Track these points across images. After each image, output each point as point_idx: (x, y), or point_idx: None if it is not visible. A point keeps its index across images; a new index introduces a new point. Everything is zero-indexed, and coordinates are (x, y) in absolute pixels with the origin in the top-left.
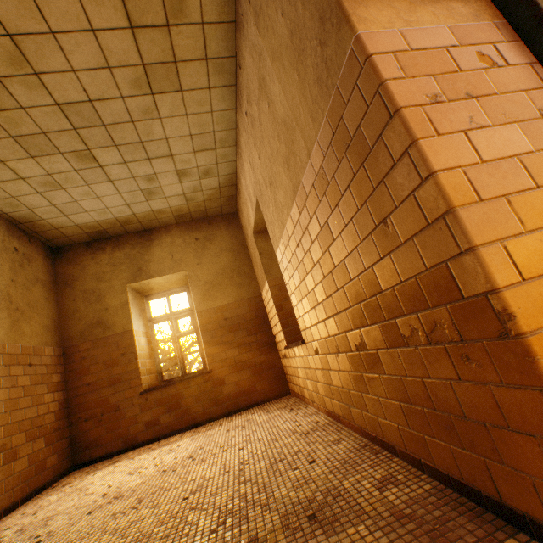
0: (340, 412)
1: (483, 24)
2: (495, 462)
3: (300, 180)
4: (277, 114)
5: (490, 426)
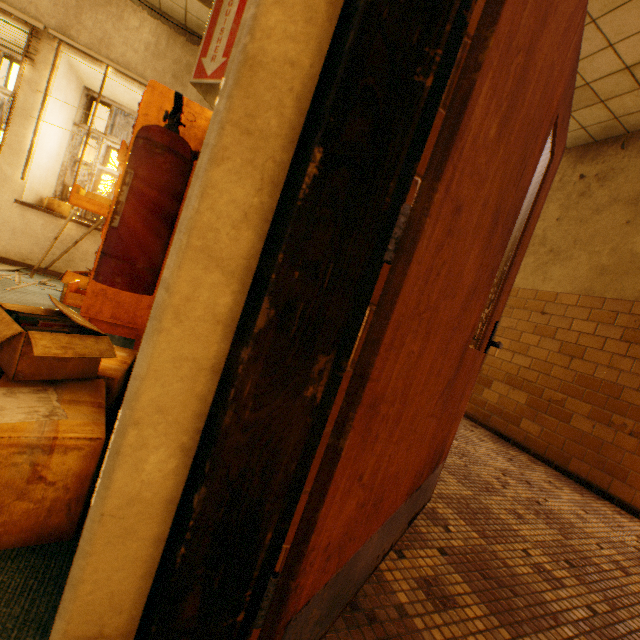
0: (470, 411)
1: None
2: (619, 481)
3: (605, 296)
4: (631, 240)
5: (633, 472)
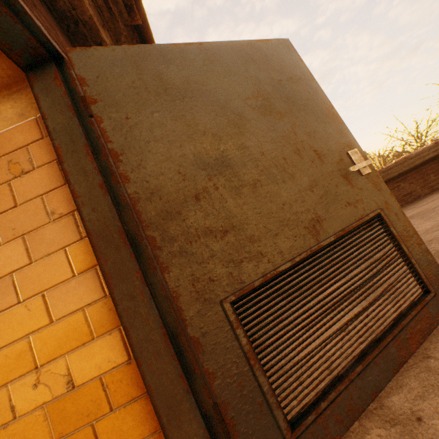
0: None
1: (26, 122)
2: None
3: None
4: None
5: None
